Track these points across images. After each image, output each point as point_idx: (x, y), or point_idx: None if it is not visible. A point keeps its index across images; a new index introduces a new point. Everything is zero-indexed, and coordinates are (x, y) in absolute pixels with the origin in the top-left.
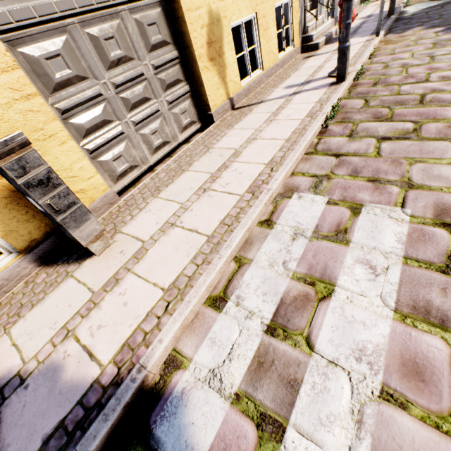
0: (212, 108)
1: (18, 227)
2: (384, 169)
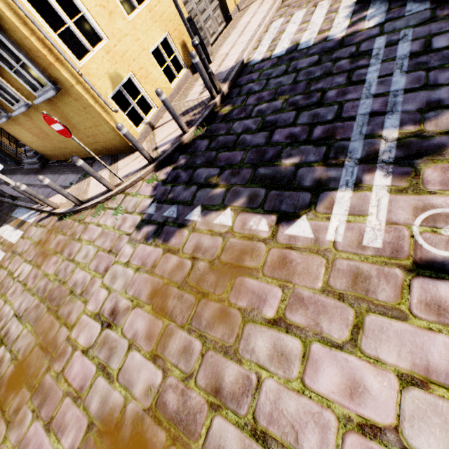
0: (230, 11)
1: (186, 58)
2: (303, 2)
